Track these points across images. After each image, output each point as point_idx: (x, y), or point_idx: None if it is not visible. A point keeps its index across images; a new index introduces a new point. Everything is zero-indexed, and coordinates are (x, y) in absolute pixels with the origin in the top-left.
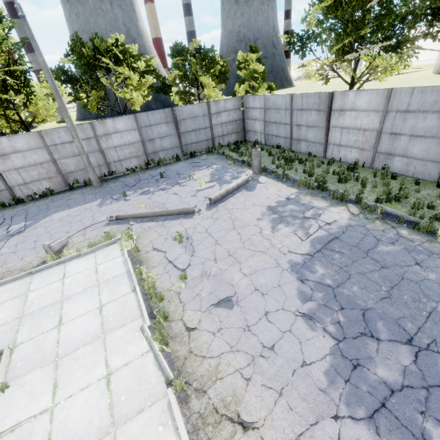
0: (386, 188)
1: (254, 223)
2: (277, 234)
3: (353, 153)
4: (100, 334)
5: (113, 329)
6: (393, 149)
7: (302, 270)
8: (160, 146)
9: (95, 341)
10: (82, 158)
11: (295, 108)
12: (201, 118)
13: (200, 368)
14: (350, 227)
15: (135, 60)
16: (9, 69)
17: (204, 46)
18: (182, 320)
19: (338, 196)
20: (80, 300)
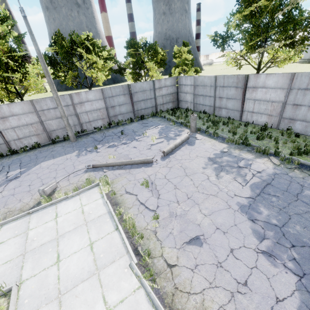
0: (296, 144)
1: (201, 171)
2: (221, 180)
3: (263, 118)
4: (94, 270)
5: (104, 266)
6: (295, 116)
7: (250, 211)
8: (119, 111)
9: (91, 277)
10: (63, 120)
11: (218, 85)
12: (148, 91)
13: (188, 304)
14: (277, 175)
15: (101, 50)
16: (10, 54)
17: (150, 41)
18: (162, 256)
19: (261, 150)
20: (73, 238)
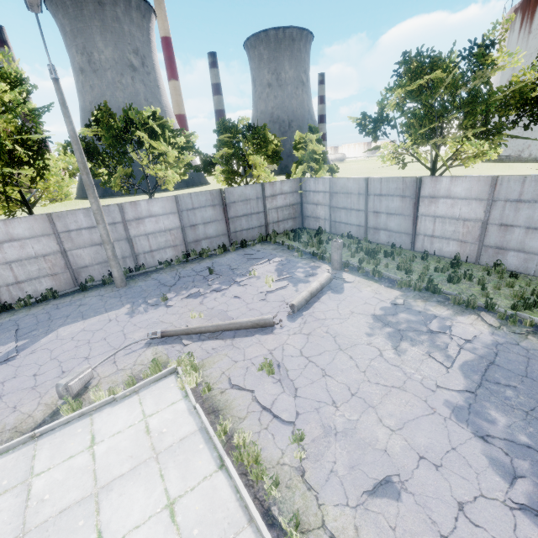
0: (518, 290)
1: (366, 341)
2: (406, 357)
3: (451, 246)
4: None
5: None
6: (505, 242)
7: (474, 419)
8: (203, 234)
9: None
10: (106, 249)
11: (371, 193)
12: (254, 201)
13: None
14: (501, 346)
15: (174, 135)
16: (21, 137)
17: (257, 124)
18: (324, 527)
19: (461, 301)
20: (130, 492)
